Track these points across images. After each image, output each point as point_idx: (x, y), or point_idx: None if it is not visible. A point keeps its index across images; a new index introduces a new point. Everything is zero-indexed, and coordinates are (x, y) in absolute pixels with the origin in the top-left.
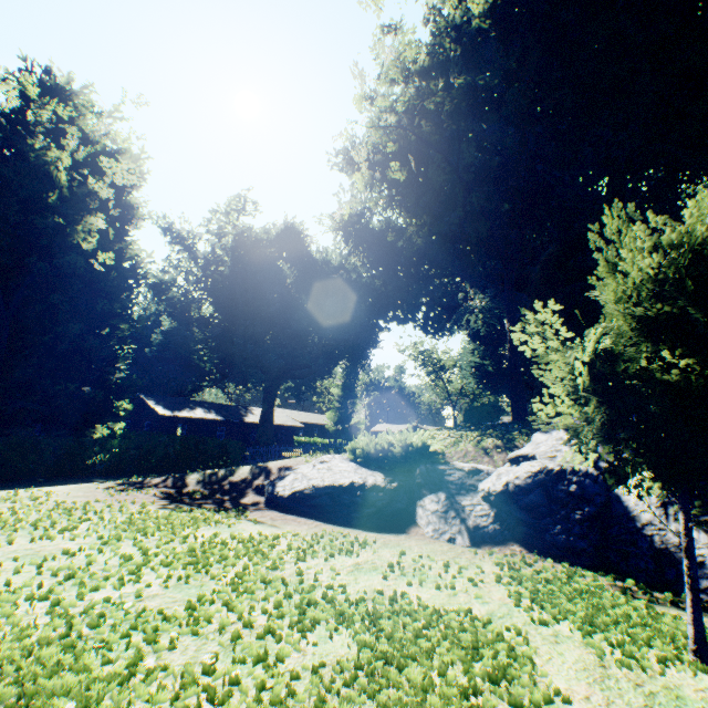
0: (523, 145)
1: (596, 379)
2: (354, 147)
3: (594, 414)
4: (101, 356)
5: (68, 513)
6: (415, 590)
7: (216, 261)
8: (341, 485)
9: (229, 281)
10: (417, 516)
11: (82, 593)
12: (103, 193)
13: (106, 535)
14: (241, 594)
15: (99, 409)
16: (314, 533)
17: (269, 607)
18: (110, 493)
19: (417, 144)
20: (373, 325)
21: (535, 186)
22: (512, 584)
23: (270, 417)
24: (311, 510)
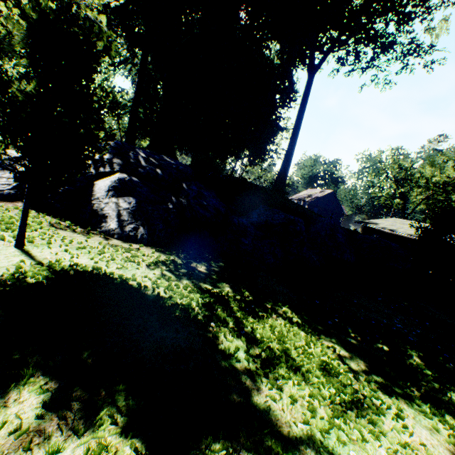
0: None
1: None
2: None
3: None
4: None
5: None
6: None
7: None
8: None
9: None
10: None
11: None
12: None
13: None
14: None
15: None
16: None
17: None
18: None
19: None
20: None
21: None
22: None
23: None
24: None
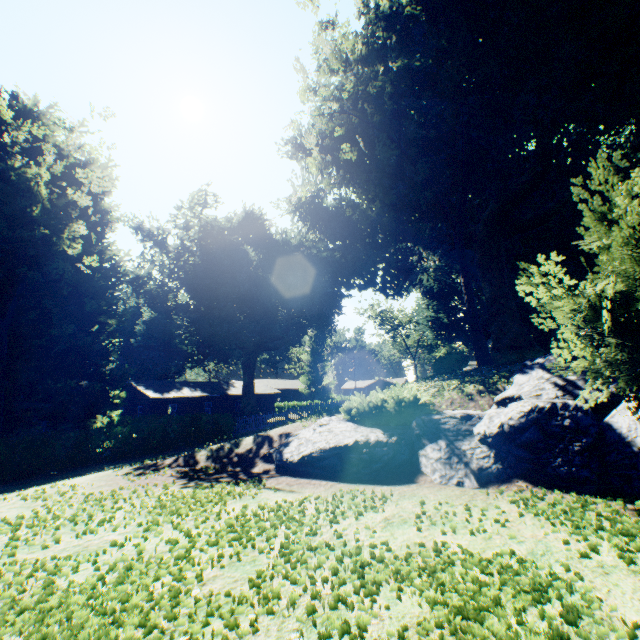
0: (457, 116)
1: (614, 322)
2: (301, 135)
3: (614, 354)
4: (93, 352)
5: (100, 505)
6: (451, 538)
7: (186, 252)
8: (346, 445)
9: (200, 269)
10: (421, 465)
11: (146, 585)
12: (82, 201)
13: (144, 522)
14: (296, 565)
15: (97, 401)
16: (333, 494)
17: (326, 575)
18: (130, 479)
19: (360, 126)
20: (336, 294)
21: (472, 152)
22: (536, 520)
23: (251, 388)
24: (321, 471)
